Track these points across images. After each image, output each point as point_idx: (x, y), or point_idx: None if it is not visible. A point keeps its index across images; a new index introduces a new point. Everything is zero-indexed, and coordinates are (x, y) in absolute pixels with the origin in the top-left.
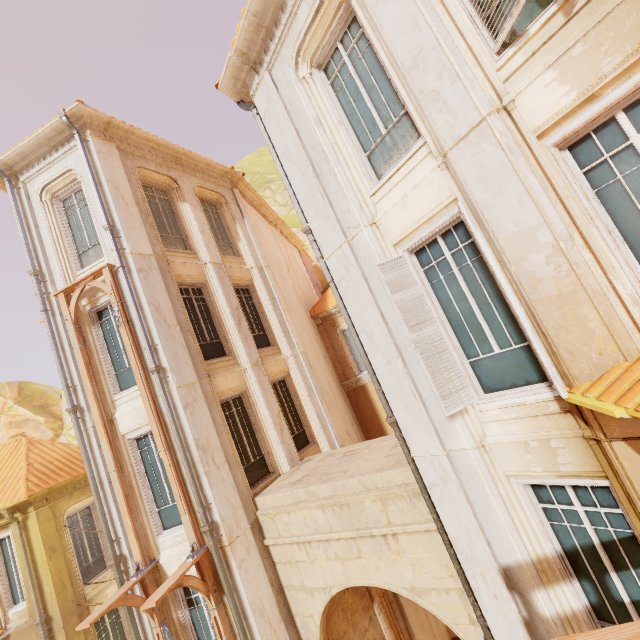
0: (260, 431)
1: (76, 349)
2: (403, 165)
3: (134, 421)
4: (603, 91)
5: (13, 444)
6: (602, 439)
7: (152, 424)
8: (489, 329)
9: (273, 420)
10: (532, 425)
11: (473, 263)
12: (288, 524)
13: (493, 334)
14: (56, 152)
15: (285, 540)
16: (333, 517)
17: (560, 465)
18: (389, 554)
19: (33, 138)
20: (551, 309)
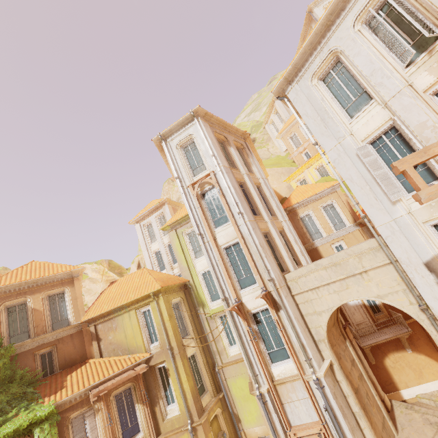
0: (277, 251)
1: (199, 208)
2: (365, 110)
3: (226, 239)
4: None
5: (139, 271)
6: None
7: (239, 236)
8: None
9: (283, 246)
10: None
11: (399, 142)
12: (305, 282)
13: None
14: (184, 128)
15: (304, 289)
16: (331, 272)
17: None
18: (364, 282)
19: (177, 122)
20: None
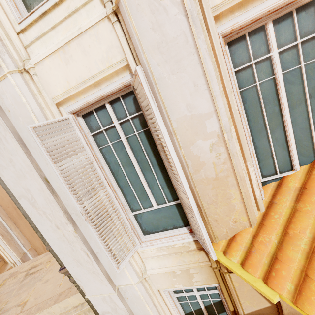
0: None
1: None
2: (61, 1)
3: None
4: None
5: None
6: (226, 273)
7: None
8: (150, 190)
9: None
10: (178, 259)
11: (139, 134)
12: None
13: (153, 194)
14: None
15: None
16: None
17: (194, 282)
18: None
19: None
20: (208, 188)
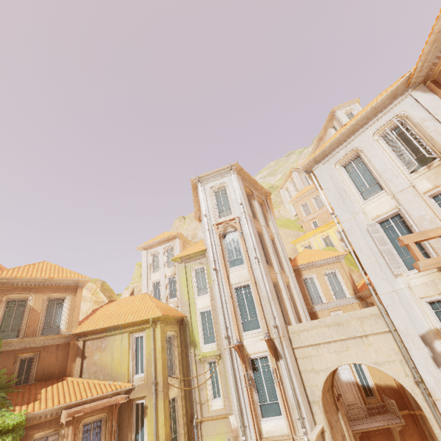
0: (283, 302)
1: (219, 246)
2: (376, 196)
3: (238, 279)
4: (440, 186)
5: (141, 296)
6: None
7: (252, 279)
8: None
9: (288, 299)
10: (428, 277)
11: (402, 227)
12: (307, 337)
13: None
14: (220, 176)
15: (305, 344)
16: (334, 331)
17: (439, 289)
18: (363, 346)
19: (215, 171)
20: None
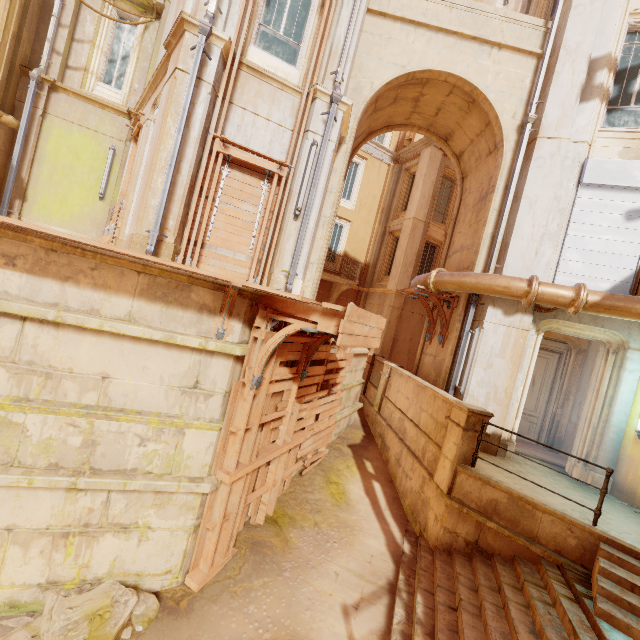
0: None
1: None
2: None
3: None
4: None
5: None
6: None
7: None
8: None
9: None
10: None
11: None
12: (404, 6)
13: None
14: None
15: (396, 12)
16: (457, 19)
17: None
18: (485, 61)
19: None
20: None
